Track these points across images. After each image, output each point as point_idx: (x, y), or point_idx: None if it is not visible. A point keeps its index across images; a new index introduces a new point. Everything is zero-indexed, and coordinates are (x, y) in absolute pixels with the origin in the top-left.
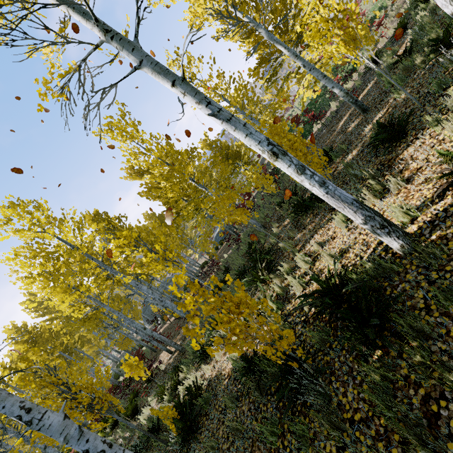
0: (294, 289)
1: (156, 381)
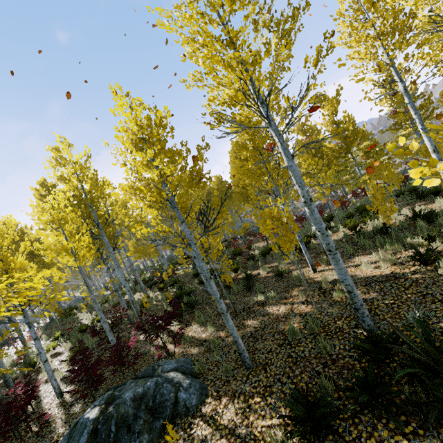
0: (393, 218)
1: (254, 249)
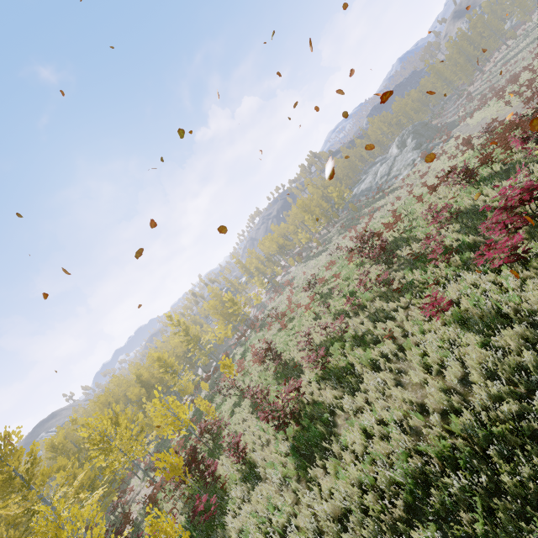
0: None
1: None
